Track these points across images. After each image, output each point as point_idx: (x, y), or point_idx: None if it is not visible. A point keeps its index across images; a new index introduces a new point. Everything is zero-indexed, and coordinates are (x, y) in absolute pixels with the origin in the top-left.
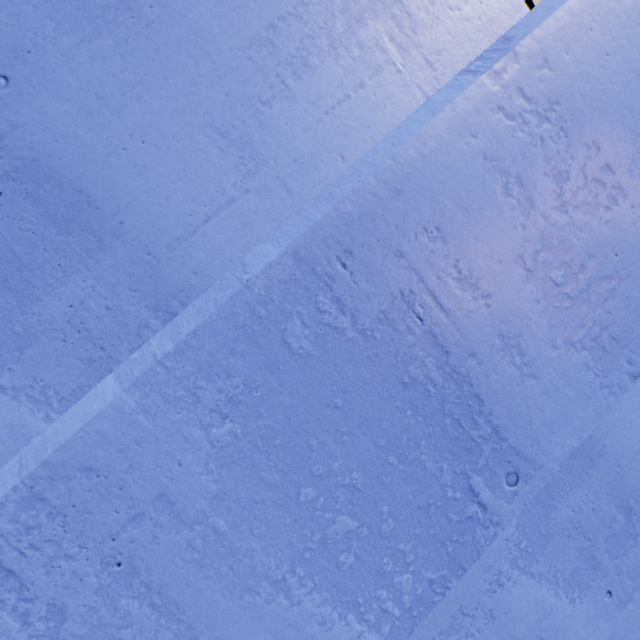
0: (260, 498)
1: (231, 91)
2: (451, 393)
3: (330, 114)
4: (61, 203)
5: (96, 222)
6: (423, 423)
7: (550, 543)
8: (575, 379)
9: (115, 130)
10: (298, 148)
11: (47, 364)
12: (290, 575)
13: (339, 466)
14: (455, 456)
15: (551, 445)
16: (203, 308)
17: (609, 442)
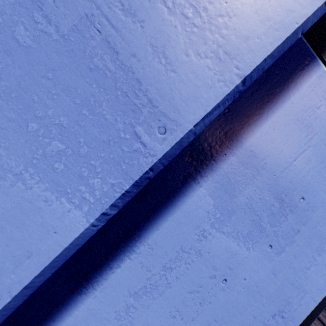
0: (4, 126)
1: None
2: (121, 77)
3: None
4: None
5: None
6: (104, 93)
7: (234, 216)
8: (201, 75)
9: None
10: None
11: None
12: (25, 172)
13: (52, 113)
14: (125, 114)
15: (187, 113)
16: None
17: (269, 161)
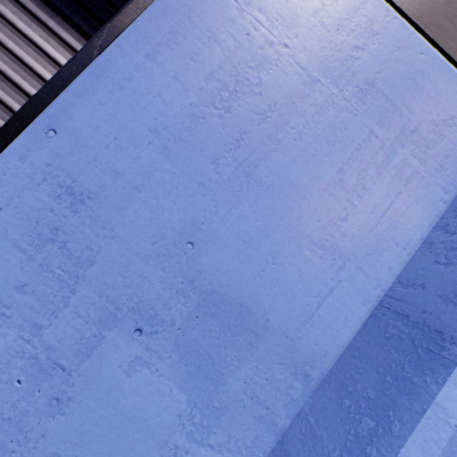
0: None
1: (321, 217)
2: None
3: (384, 216)
4: (231, 315)
5: (252, 323)
6: None
7: None
8: None
9: (256, 260)
10: (367, 244)
11: (235, 424)
12: None
13: None
14: None
15: None
16: (425, 446)
17: None
